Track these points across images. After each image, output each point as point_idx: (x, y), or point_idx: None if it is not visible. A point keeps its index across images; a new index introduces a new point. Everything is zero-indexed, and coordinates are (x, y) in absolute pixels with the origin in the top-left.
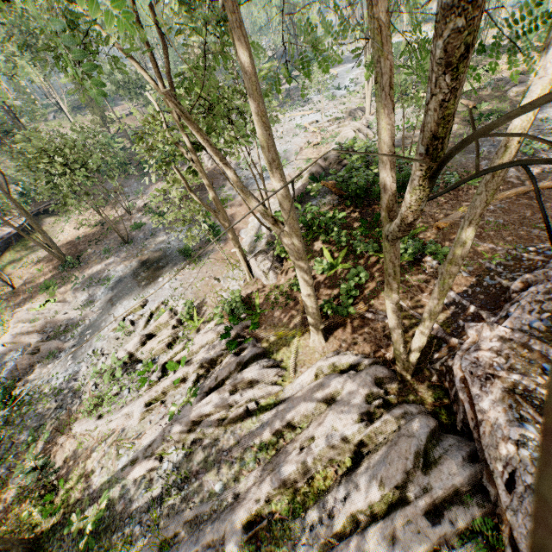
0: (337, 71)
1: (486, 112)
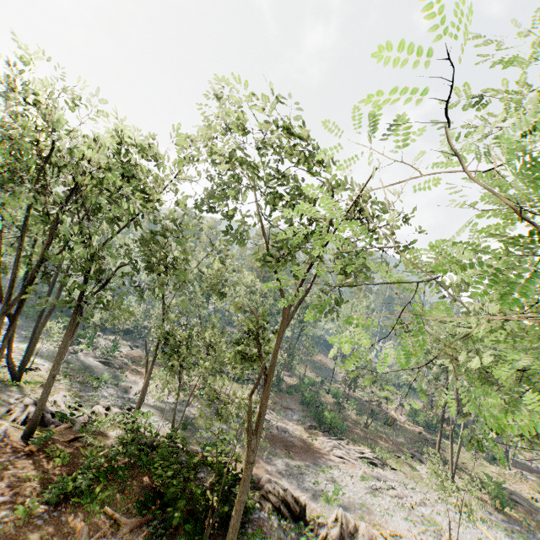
0: None
1: None
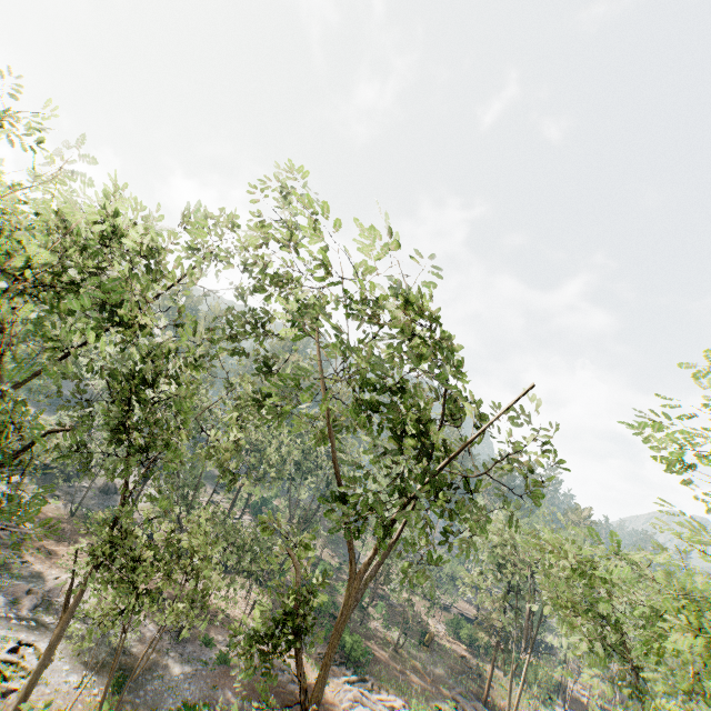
0: None
1: None
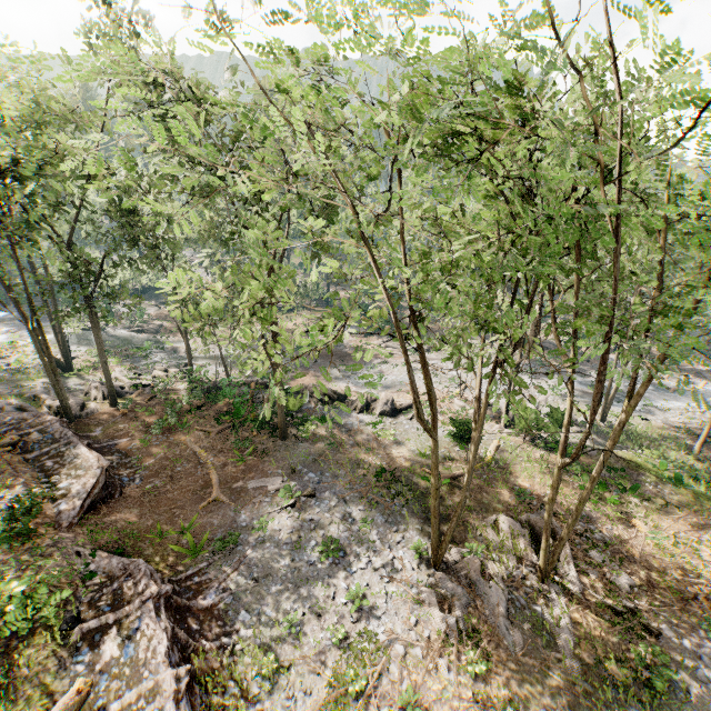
0: (706, 389)
1: (423, 488)
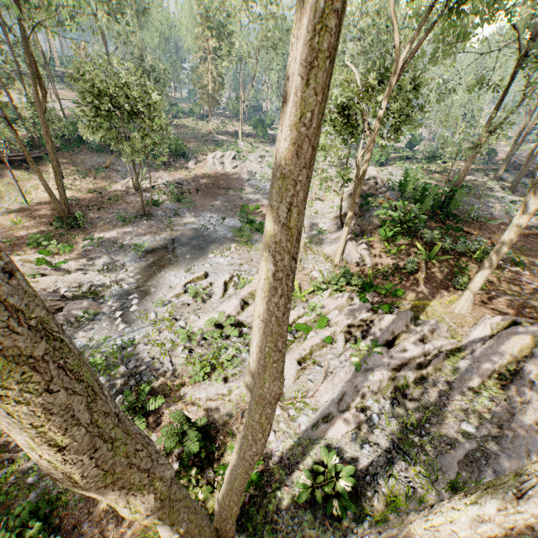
0: None
1: None
